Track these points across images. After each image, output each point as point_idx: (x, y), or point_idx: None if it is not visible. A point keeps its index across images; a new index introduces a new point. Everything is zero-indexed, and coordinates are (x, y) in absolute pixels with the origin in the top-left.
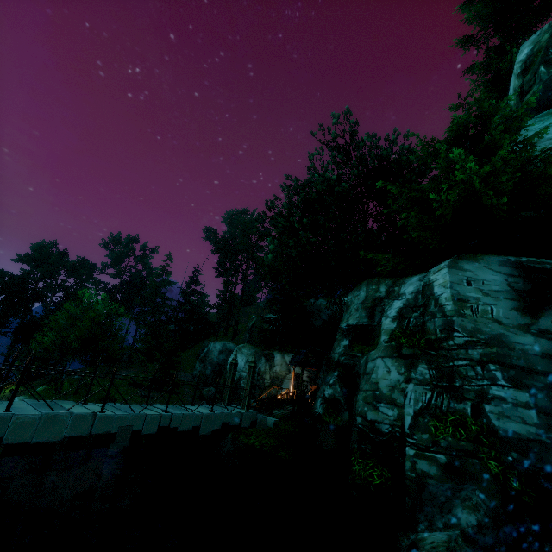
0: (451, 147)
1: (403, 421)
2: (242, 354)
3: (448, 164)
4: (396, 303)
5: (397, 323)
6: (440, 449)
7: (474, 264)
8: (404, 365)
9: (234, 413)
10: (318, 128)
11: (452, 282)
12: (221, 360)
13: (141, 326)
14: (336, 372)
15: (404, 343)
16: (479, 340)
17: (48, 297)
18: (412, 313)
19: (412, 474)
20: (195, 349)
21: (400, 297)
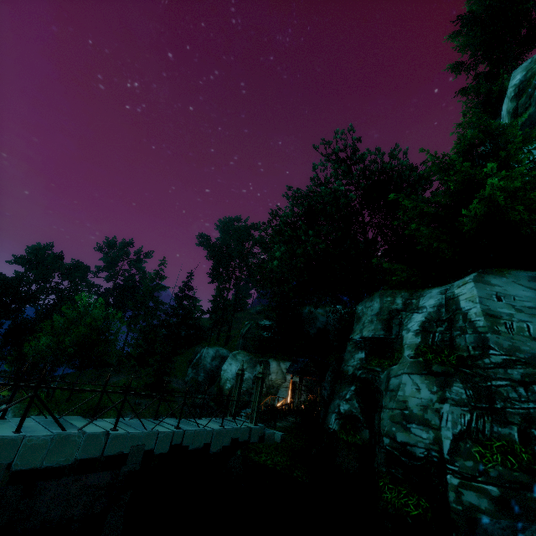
0: (462, 162)
1: (440, 445)
2: (237, 361)
3: (462, 179)
4: (416, 316)
5: (421, 337)
6: (490, 480)
7: (502, 279)
8: (437, 383)
9: (243, 428)
10: (321, 142)
11: (480, 297)
12: (214, 367)
13: (134, 330)
14: (353, 386)
15: (433, 360)
16: (519, 359)
17: (41, 300)
18: (437, 327)
19: (458, 507)
20: (187, 355)
21: (420, 310)
